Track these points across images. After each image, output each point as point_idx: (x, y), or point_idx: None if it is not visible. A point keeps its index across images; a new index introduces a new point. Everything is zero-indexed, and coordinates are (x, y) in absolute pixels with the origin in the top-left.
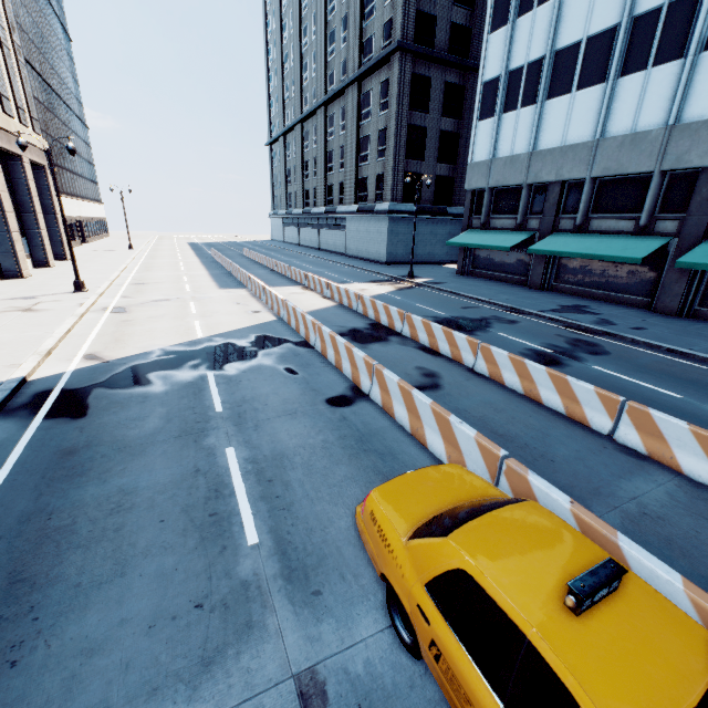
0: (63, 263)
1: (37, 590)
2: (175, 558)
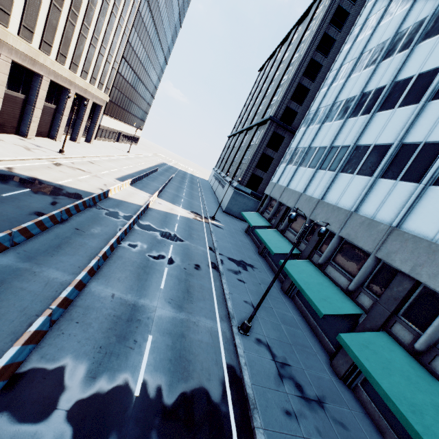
0: (85, 144)
1: None
2: None
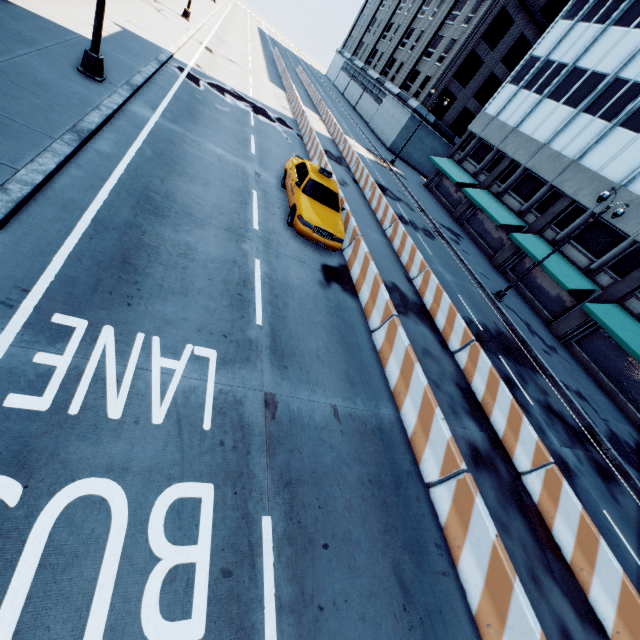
0: None
1: (196, 118)
2: (232, 140)
